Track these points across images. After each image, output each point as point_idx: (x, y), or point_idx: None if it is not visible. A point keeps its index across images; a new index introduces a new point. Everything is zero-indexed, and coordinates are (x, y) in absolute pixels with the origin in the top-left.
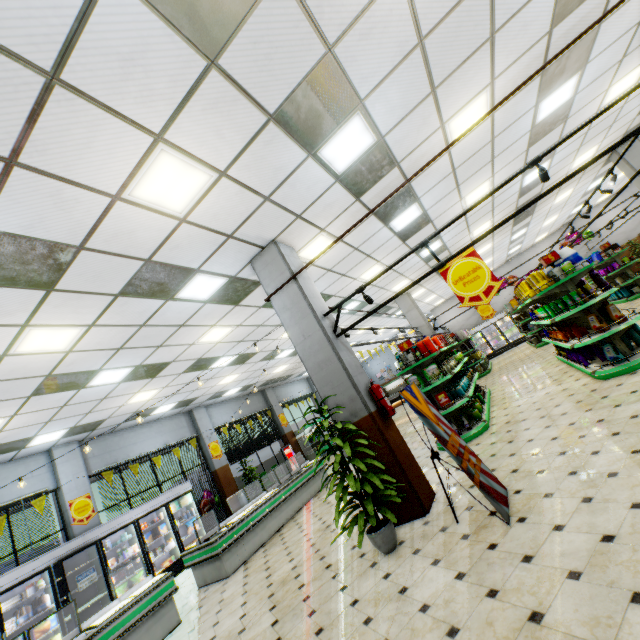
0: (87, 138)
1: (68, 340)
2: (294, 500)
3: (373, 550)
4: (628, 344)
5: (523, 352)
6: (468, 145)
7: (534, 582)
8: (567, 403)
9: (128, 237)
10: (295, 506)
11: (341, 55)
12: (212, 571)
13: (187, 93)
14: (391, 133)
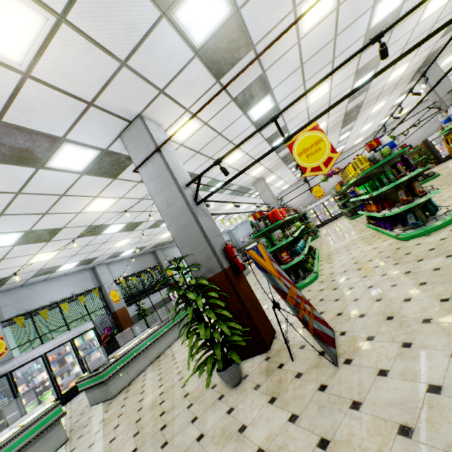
0: None
1: None
2: (172, 333)
3: (223, 382)
4: (424, 213)
5: (341, 223)
6: (315, 39)
7: (364, 435)
8: (378, 258)
9: None
10: (172, 338)
11: None
12: (101, 393)
13: None
14: (247, 6)
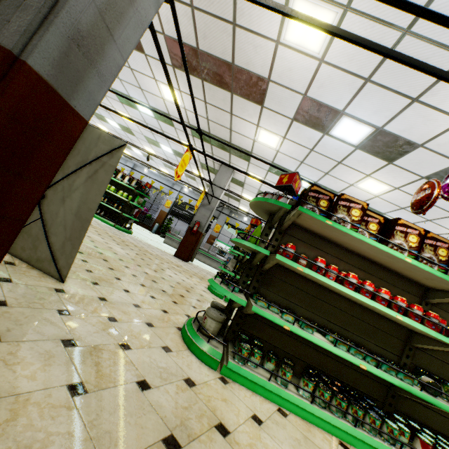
0: None
1: None
2: None
3: None
4: None
5: None
6: None
7: None
8: None
9: None
10: None
11: None
12: None
13: None
14: None
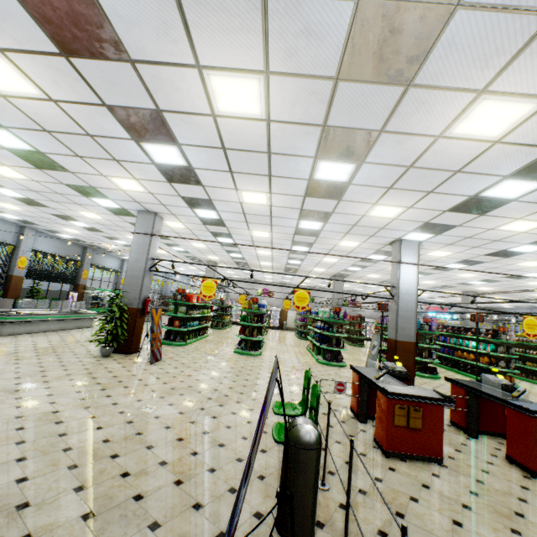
0: (112, 167)
1: (15, 176)
2: (64, 323)
3: (98, 354)
4: (253, 346)
5: None
6: (260, 239)
7: (142, 372)
8: (215, 352)
9: (94, 180)
10: (62, 327)
11: (214, 202)
12: None
13: (156, 180)
14: (227, 220)
